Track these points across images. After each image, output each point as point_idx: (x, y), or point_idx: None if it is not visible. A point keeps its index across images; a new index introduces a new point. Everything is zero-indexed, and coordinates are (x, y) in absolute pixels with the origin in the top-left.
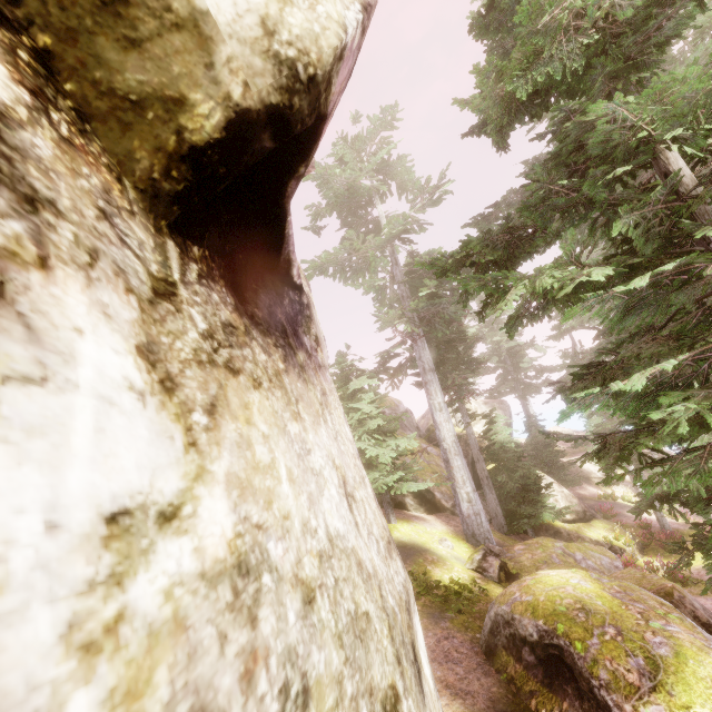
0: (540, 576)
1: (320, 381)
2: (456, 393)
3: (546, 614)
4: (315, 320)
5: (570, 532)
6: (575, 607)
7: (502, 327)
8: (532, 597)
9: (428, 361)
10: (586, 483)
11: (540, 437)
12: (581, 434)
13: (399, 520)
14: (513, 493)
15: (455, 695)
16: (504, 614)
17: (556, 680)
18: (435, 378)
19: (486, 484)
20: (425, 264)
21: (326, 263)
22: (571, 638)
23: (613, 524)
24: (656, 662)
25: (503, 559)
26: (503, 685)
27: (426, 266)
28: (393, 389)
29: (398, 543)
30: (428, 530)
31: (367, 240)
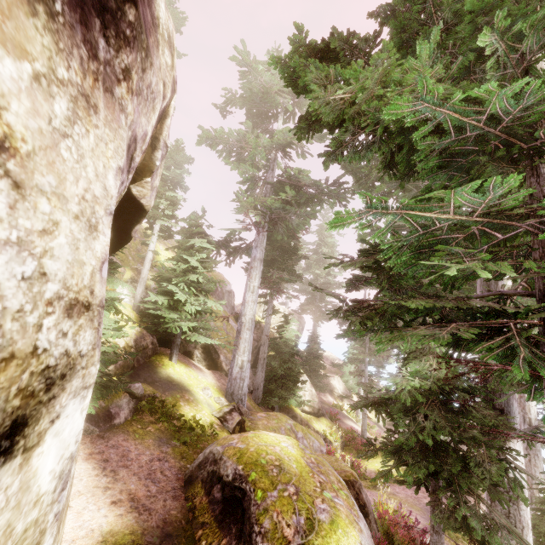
0: (260, 433)
1: (95, 93)
2: (270, 284)
3: (248, 462)
4: (145, 76)
5: (303, 419)
6: (274, 463)
7: (322, 155)
8: (245, 446)
9: (261, 252)
10: (329, 393)
11: (314, 350)
12: (341, 362)
13: (180, 362)
14: (277, 377)
15: (134, 509)
16: (216, 453)
17: (228, 518)
18: (260, 267)
19: (261, 363)
20: (280, 63)
21: (218, 138)
22: (257, 486)
23: (333, 424)
24: (314, 524)
25: (245, 417)
26: (183, 512)
27: (280, 69)
28: (226, 265)
29: (168, 377)
30: (200, 378)
31: (259, 139)
